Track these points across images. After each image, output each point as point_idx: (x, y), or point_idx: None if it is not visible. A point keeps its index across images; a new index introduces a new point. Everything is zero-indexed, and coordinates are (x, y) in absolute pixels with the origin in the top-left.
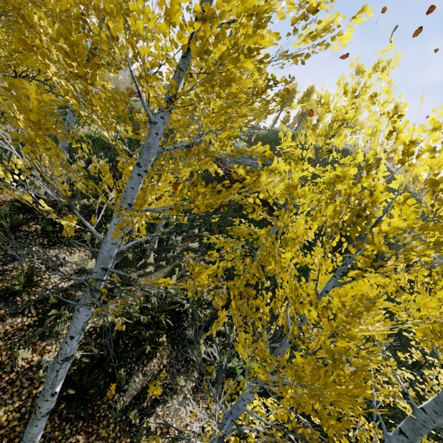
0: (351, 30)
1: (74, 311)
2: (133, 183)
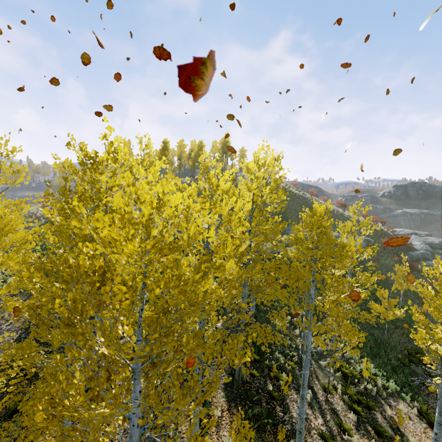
0: None
1: None
2: None
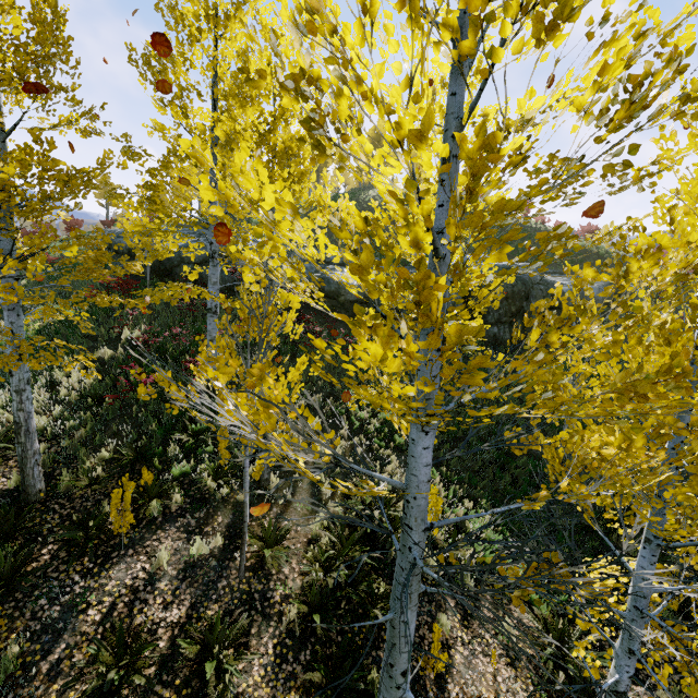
0: (690, 27)
1: (393, 630)
2: (434, 367)
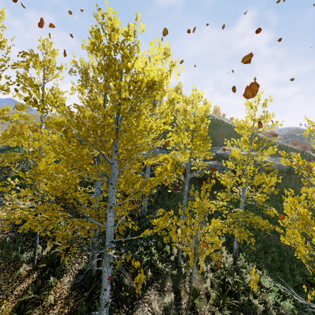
0: None
1: None
2: None
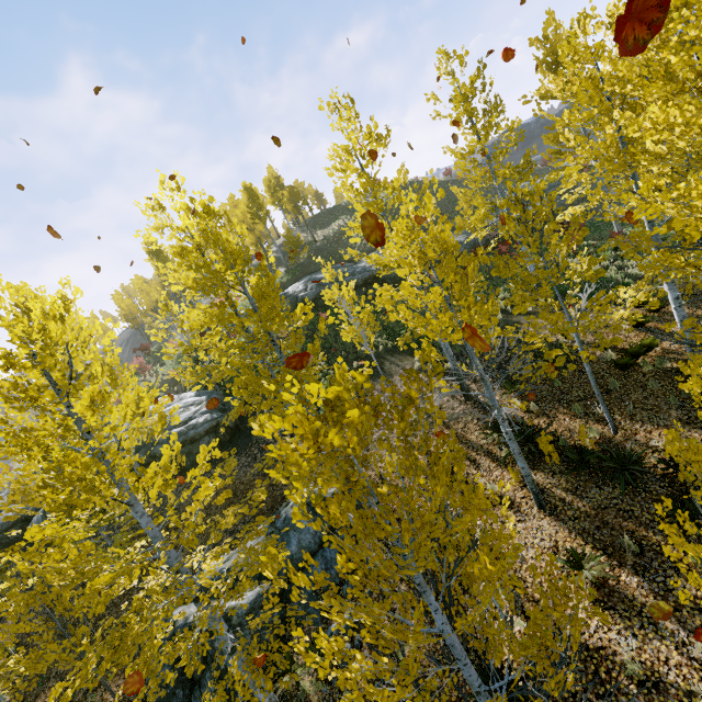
0: None
1: None
2: None
